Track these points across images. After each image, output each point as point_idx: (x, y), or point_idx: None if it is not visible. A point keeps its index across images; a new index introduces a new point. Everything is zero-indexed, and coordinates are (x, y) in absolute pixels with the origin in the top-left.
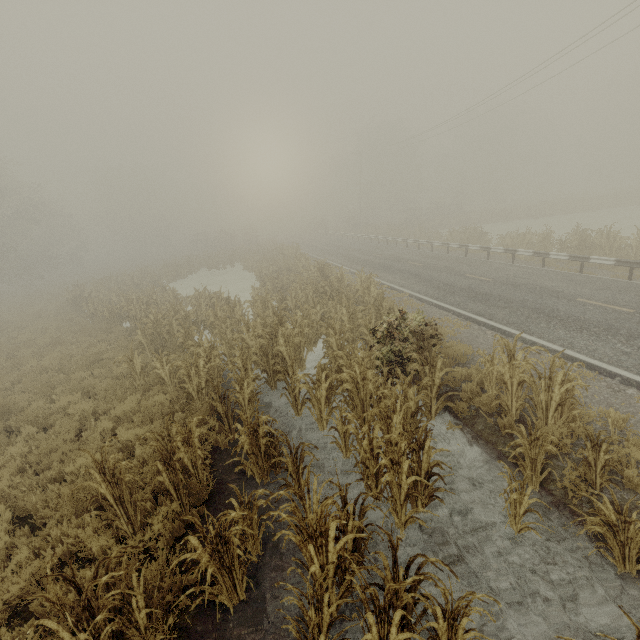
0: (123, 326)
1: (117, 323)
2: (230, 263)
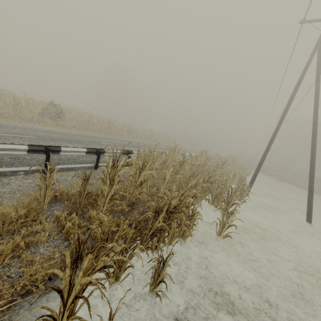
0: None
1: None
2: None
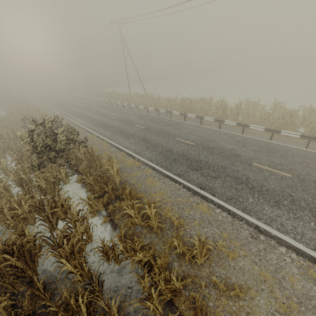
0: None
1: None
2: None
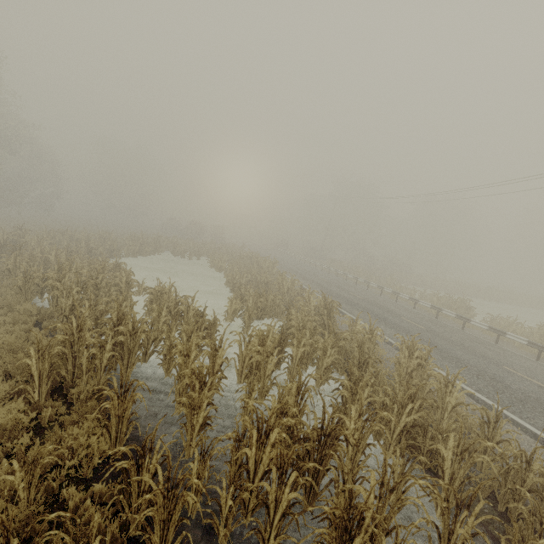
0: (35, 305)
1: (31, 296)
2: (197, 255)
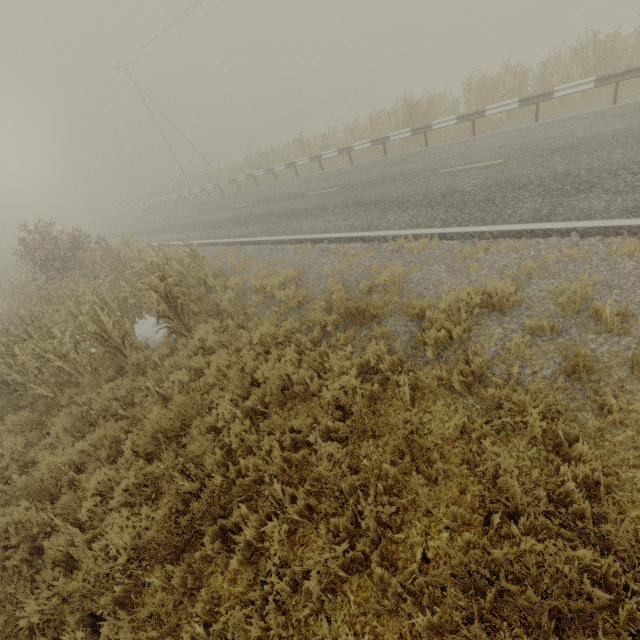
0: None
1: None
2: None
